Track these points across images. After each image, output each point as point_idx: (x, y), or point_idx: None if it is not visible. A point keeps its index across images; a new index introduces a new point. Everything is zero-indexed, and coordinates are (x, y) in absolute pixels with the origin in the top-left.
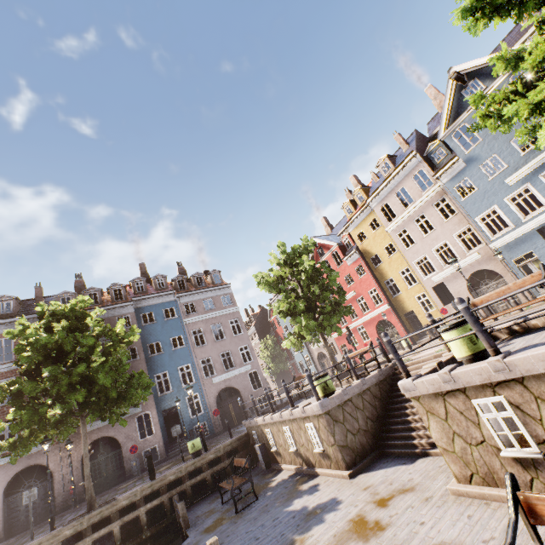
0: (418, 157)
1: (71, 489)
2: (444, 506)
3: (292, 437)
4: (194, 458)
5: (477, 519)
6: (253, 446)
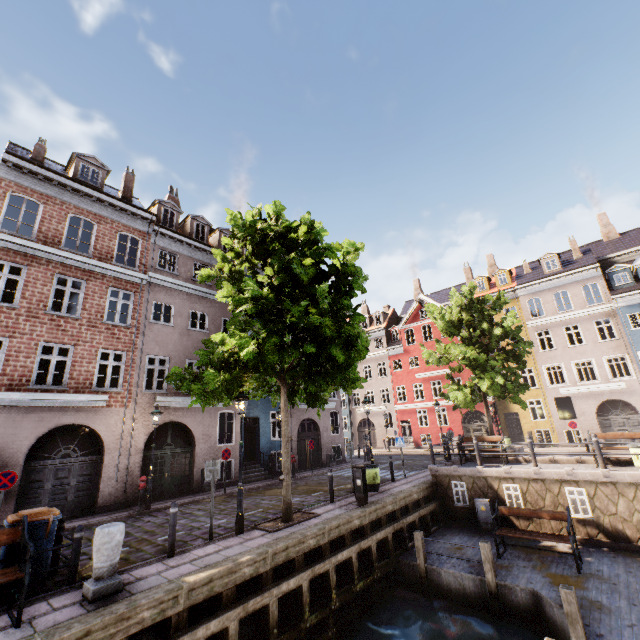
0: (598, 271)
1: (143, 480)
2: None
3: (588, 501)
4: (373, 492)
5: None
6: (443, 499)
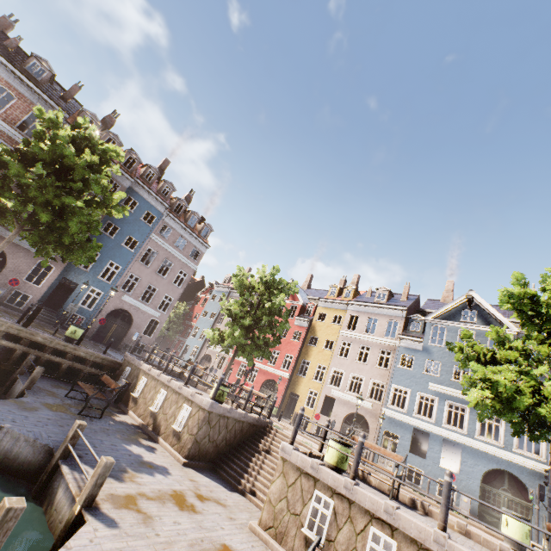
0: (404, 314)
1: None
2: (240, 529)
3: (163, 401)
4: (65, 341)
5: (257, 550)
6: (116, 376)
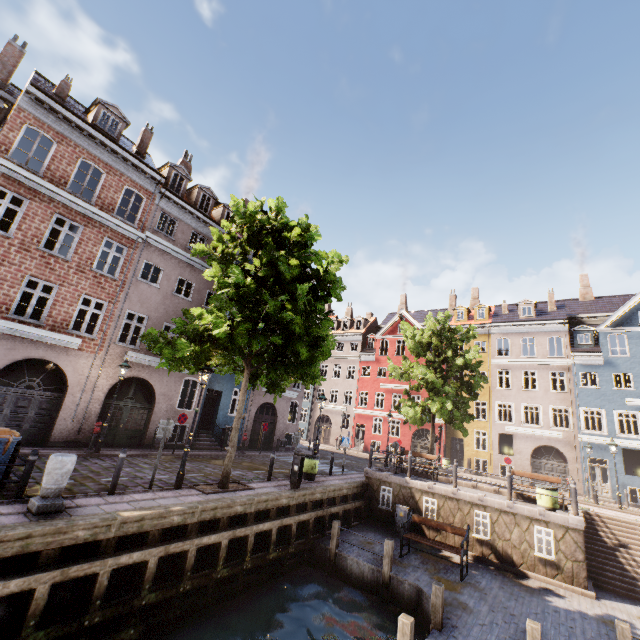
0: (566, 327)
1: (98, 425)
2: None
3: (489, 525)
4: (308, 480)
5: None
6: (370, 500)
